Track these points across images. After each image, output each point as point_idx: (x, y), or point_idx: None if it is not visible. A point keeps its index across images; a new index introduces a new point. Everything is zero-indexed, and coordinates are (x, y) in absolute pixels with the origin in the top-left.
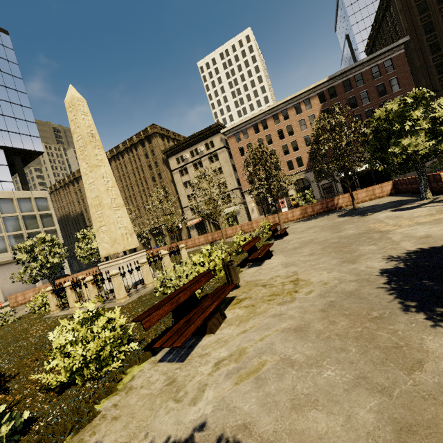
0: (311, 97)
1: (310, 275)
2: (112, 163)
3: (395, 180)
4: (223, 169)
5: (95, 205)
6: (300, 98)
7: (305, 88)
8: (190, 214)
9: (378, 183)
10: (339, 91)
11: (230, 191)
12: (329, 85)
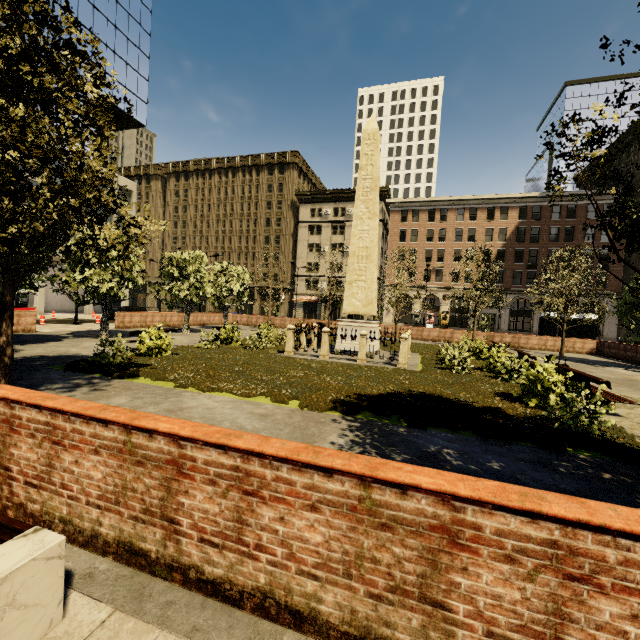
0: (511, 208)
1: (635, 396)
2: (215, 176)
3: (602, 341)
4: None
5: (360, 255)
6: (498, 203)
7: (509, 194)
8: (302, 286)
9: (581, 337)
10: (545, 214)
11: None
12: (537, 203)
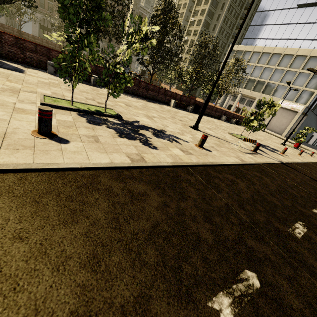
0: None
1: None
2: None
3: None
4: None
5: None
6: None
7: None
8: None
9: None
10: None
11: None
12: None
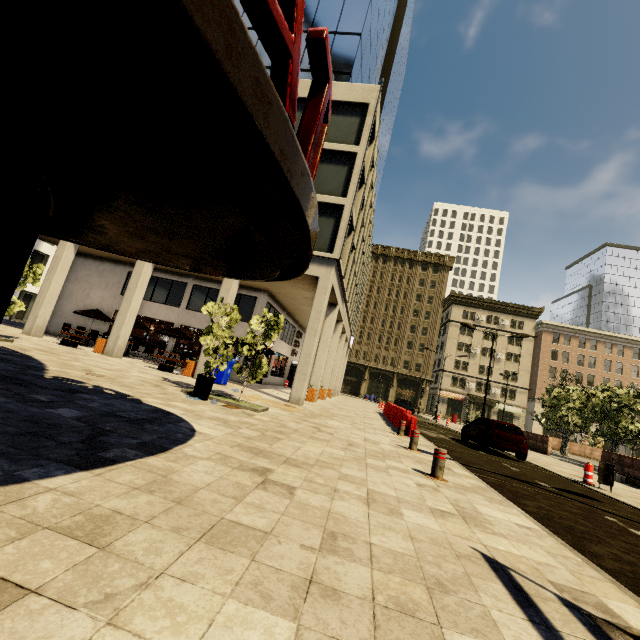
0: None
1: None
2: None
3: None
4: (521, 359)
5: None
6: None
7: None
8: (448, 382)
9: None
10: None
11: (519, 387)
12: None
